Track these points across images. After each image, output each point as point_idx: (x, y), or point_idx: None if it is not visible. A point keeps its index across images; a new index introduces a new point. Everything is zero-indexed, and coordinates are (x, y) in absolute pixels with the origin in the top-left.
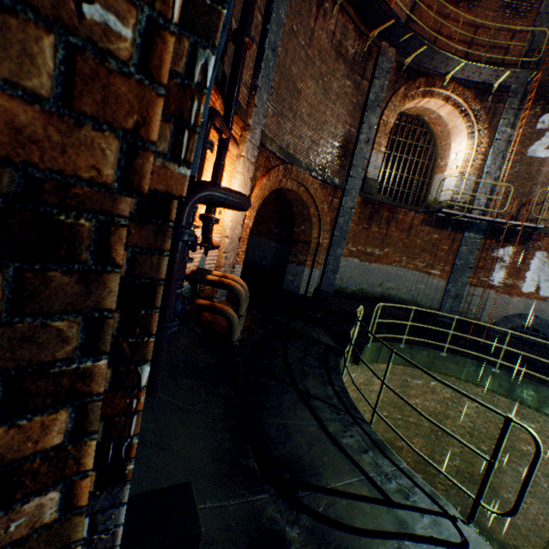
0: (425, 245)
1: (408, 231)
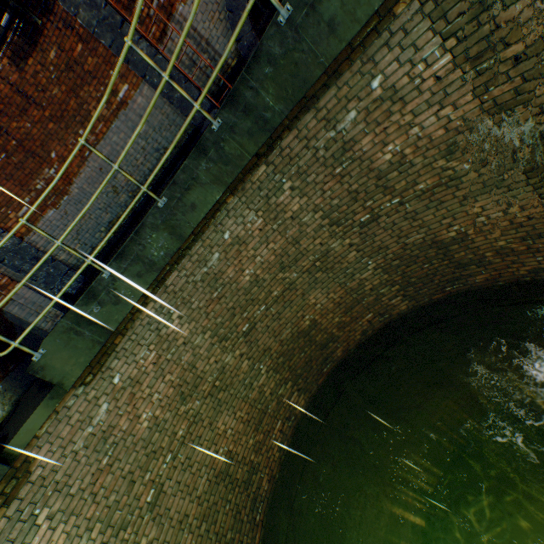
0: (68, 82)
1: (29, 99)
